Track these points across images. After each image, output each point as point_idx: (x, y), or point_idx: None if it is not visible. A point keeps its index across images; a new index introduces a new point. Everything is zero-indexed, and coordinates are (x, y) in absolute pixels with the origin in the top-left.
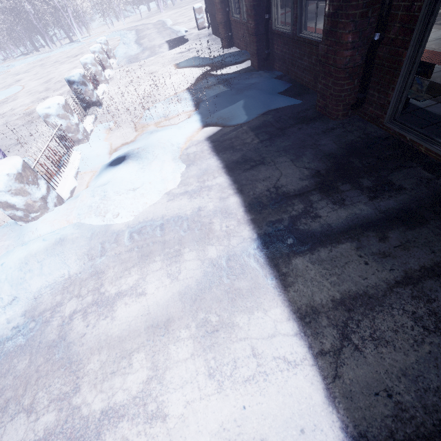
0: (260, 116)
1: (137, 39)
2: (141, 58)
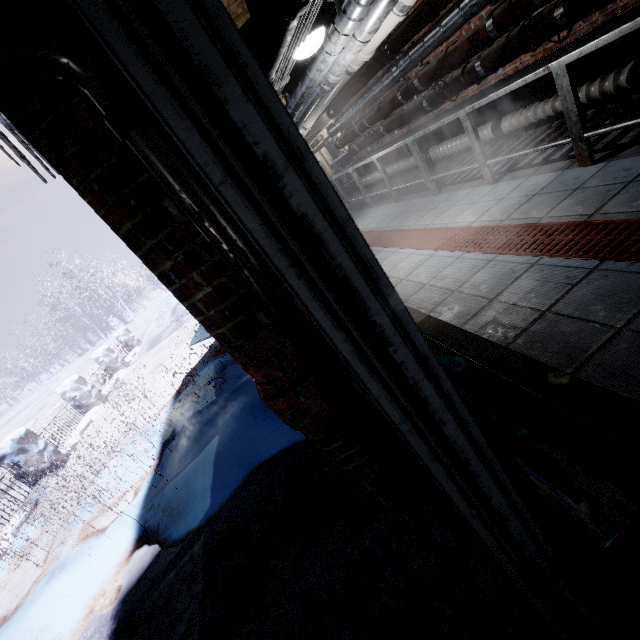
0: (238, 487)
1: (176, 304)
2: (163, 337)
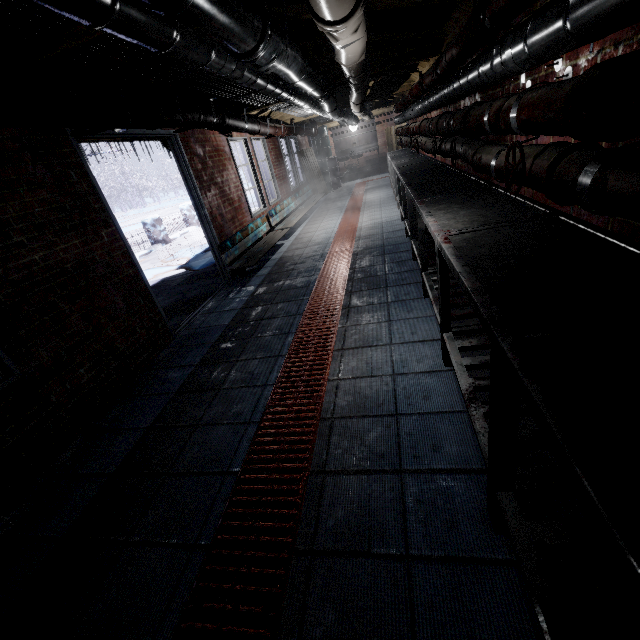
0: (210, 267)
1: None
2: (251, 206)
